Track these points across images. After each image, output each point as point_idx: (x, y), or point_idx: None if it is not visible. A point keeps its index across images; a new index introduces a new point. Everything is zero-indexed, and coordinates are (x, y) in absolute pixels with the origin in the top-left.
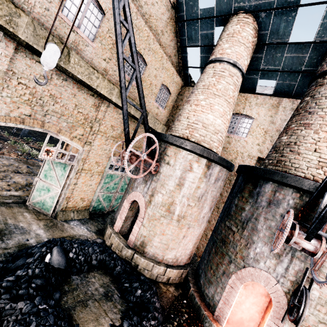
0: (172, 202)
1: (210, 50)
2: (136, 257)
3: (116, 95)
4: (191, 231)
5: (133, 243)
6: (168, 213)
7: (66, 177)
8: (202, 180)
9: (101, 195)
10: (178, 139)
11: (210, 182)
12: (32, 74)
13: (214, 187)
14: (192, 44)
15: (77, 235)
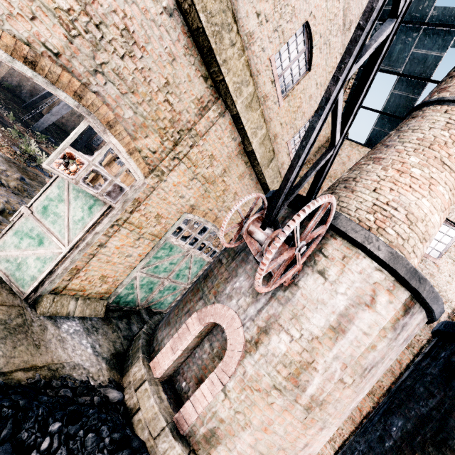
0: (308, 363)
1: (417, 88)
2: None
3: (245, 100)
4: (322, 436)
5: (188, 426)
6: (293, 385)
7: (88, 227)
8: (386, 333)
9: (140, 277)
10: (362, 230)
11: (396, 342)
12: None
13: (396, 352)
14: (385, 68)
15: (68, 366)
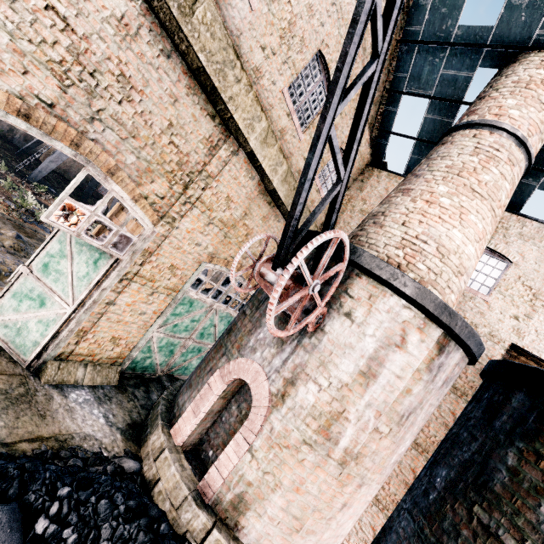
0: (339, 413)
1: (451, 111)
2: (215, 539)
3: (259, 136)
4: (362, 494)
5: (214, 494)
6: (324, 438)
7: (94, 283)
8: (421, 375)
9: (157, 338)
10: (387, 266)
11: (434, 385)
12: (91, 2)
13: (437, 396)
14: (415, 91)
15: (78, 436)
